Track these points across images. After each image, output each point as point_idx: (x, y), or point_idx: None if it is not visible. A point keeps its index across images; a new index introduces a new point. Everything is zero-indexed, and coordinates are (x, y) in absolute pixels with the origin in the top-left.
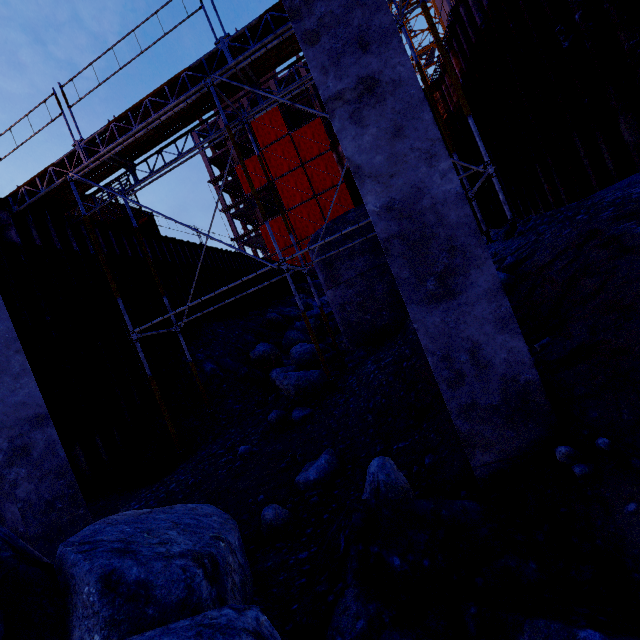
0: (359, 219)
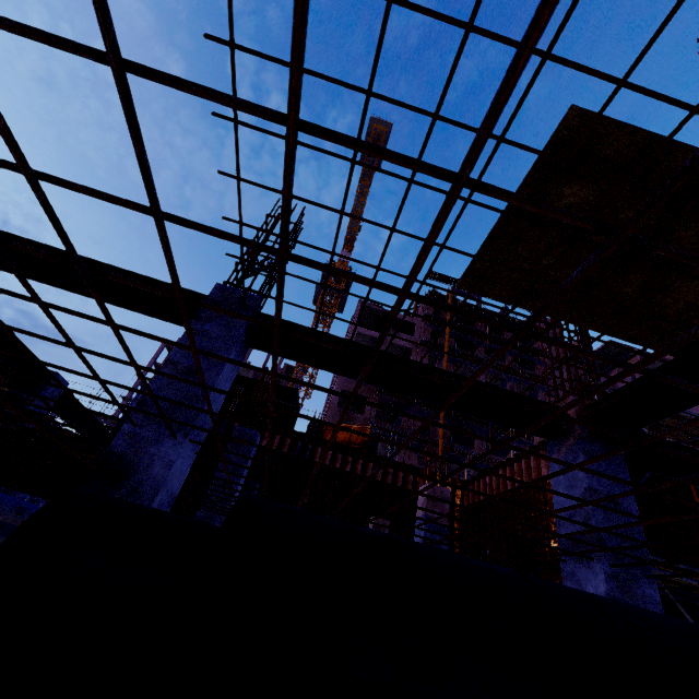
0: None
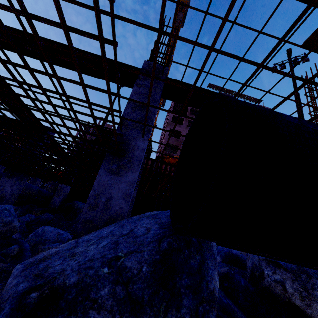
0: (57, 184)
